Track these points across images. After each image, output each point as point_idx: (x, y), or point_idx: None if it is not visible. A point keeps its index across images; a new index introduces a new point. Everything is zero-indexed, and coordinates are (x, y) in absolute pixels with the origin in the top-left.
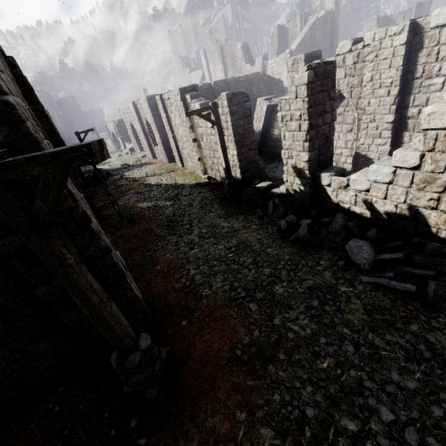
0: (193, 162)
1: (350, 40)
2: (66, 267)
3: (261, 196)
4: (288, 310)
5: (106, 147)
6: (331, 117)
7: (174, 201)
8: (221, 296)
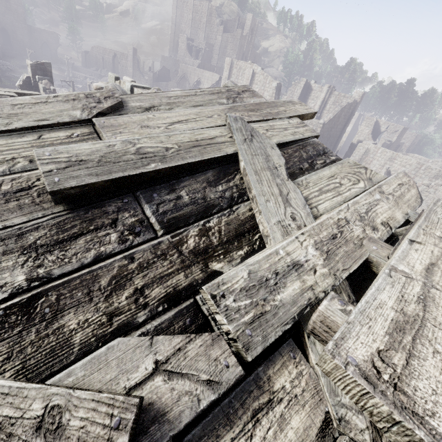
0: None
1: None
2: None
3: None
4: None
5: None
6: None
7: None
8: None
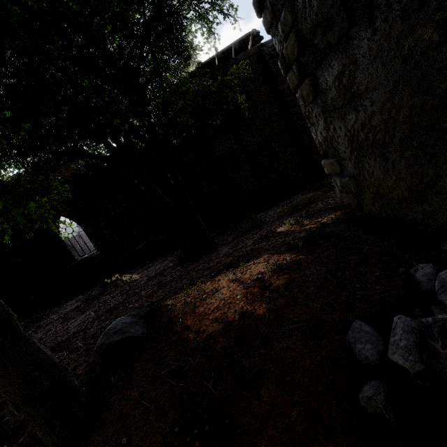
0: None
1: None
2: None
3: None
4: None
5: None
6: None
7: None
8: None
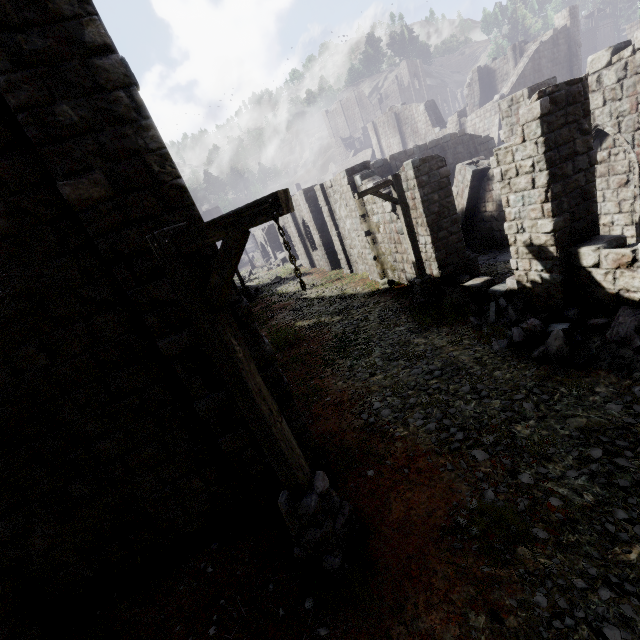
0: (366, 264)
1: (606, 49)
2: (235, 361)
3: (474, 299)
4: (543, 462)
5: (290, 198)
6: (587, 160)
7: (343, 315)
8: (425, 438)
